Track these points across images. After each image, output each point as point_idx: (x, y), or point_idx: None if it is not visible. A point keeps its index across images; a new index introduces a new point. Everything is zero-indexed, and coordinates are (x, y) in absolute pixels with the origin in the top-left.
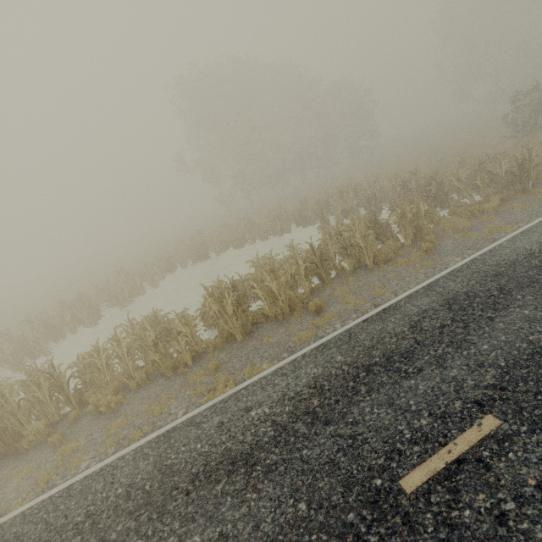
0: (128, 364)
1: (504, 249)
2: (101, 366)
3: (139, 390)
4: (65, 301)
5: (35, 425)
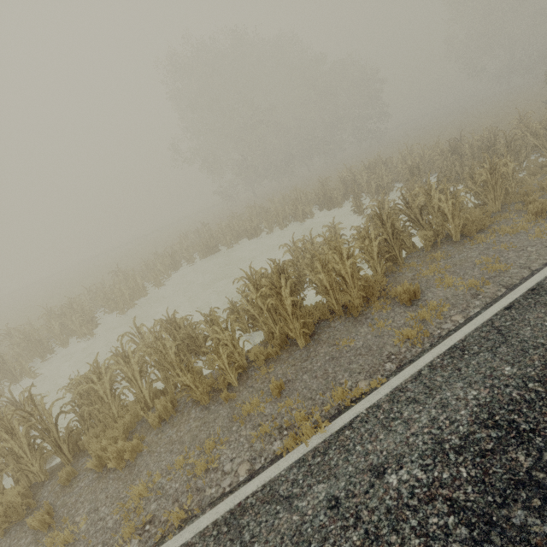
0: (141, 388)
1: None
2: (103, 393)
3: (163, 429)
4: (52, 308)
5: (6, 497)
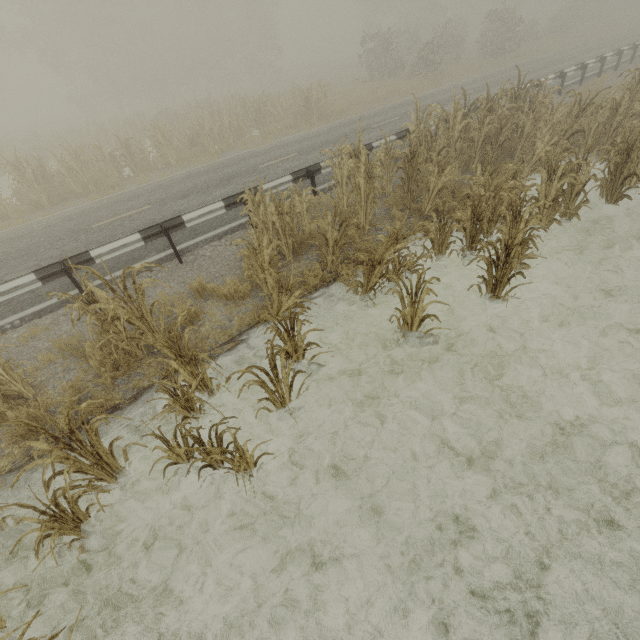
0: None
1: (247, 152)
2: None
3: None
4: None
5: None
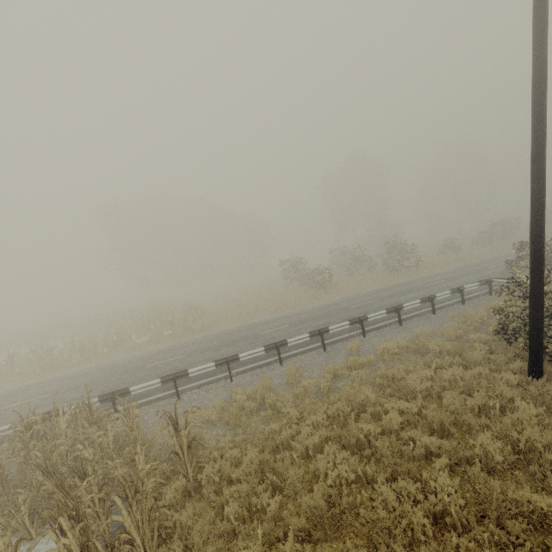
0: None
1: (65, 374)
2: None
3: None
4: None
5: None
